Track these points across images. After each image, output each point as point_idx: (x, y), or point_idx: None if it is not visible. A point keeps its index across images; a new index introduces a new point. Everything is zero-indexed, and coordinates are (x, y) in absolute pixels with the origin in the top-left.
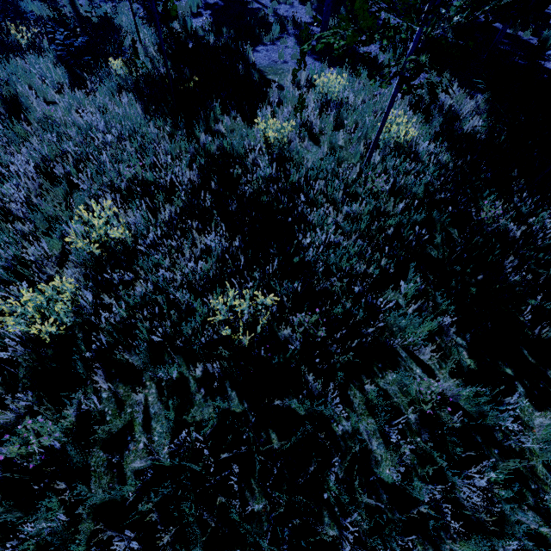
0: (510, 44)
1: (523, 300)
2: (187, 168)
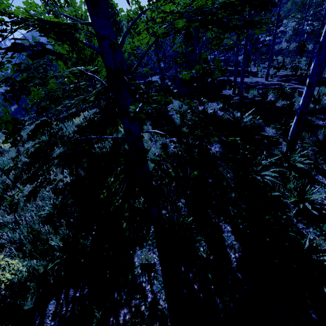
0: None
1: None
2: None
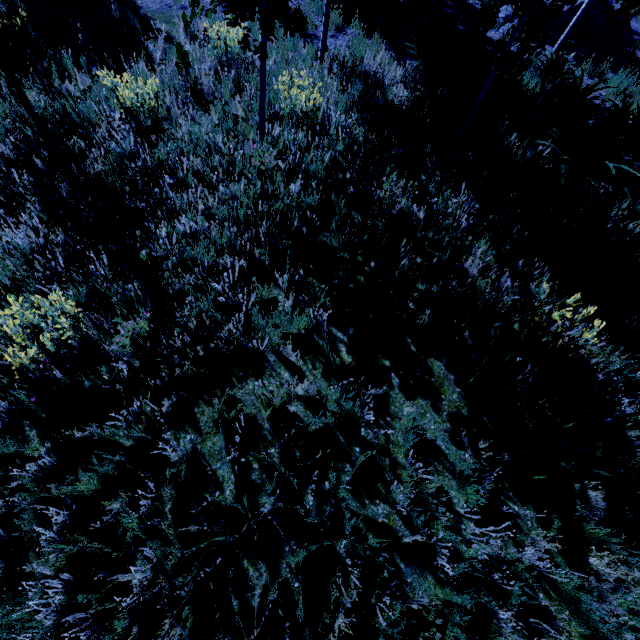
0: (455, 7)
1: (412, 286)
2: (5, 141)
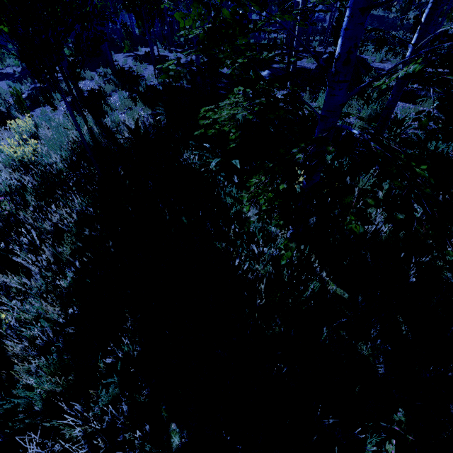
0: (227, 82)
1: None
2: None
